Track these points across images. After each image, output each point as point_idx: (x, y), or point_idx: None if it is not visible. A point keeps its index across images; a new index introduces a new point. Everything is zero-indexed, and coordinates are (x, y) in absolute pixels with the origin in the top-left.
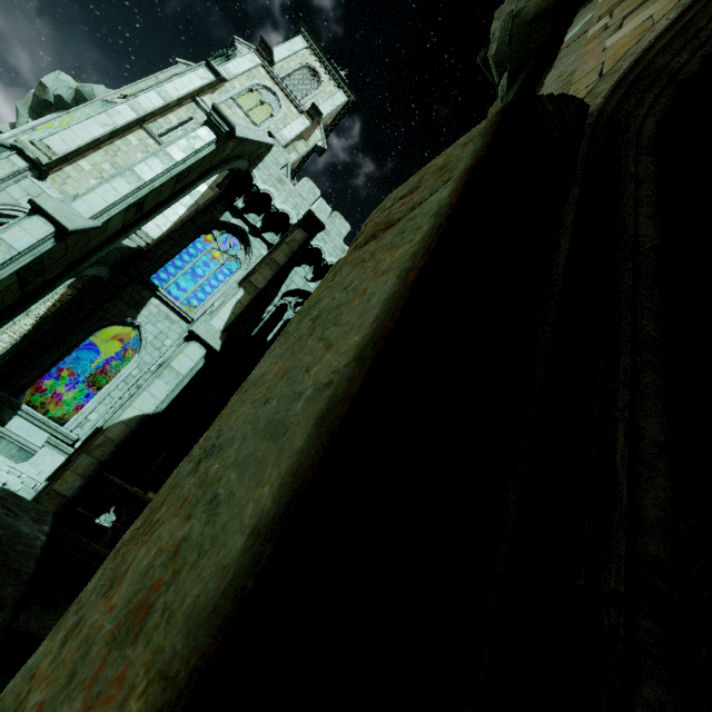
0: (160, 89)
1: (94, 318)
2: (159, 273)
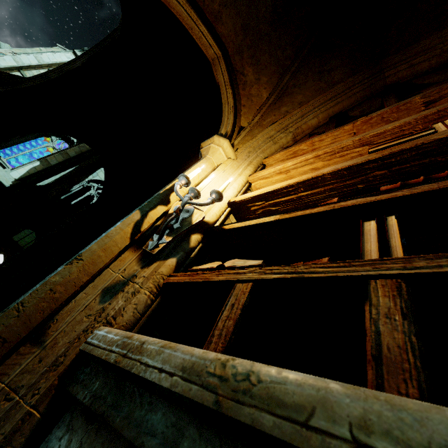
0: (38, 56)
1: None
2: (7, 150)
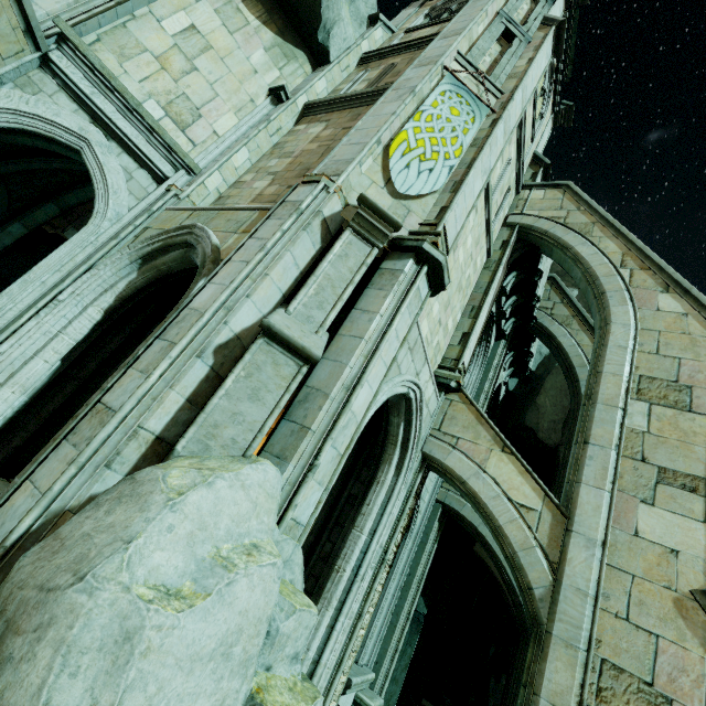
0: (525, 82)
1: None
2: None
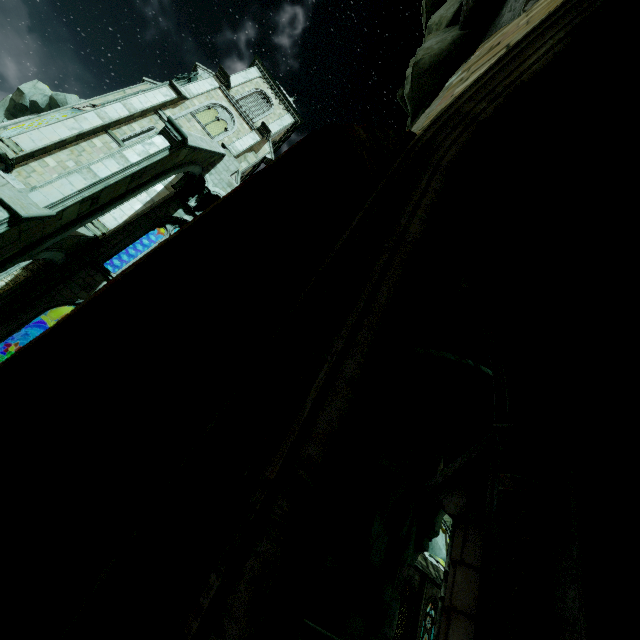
0: (126, 102)
1: (46, 298)
2: (113, 260)
